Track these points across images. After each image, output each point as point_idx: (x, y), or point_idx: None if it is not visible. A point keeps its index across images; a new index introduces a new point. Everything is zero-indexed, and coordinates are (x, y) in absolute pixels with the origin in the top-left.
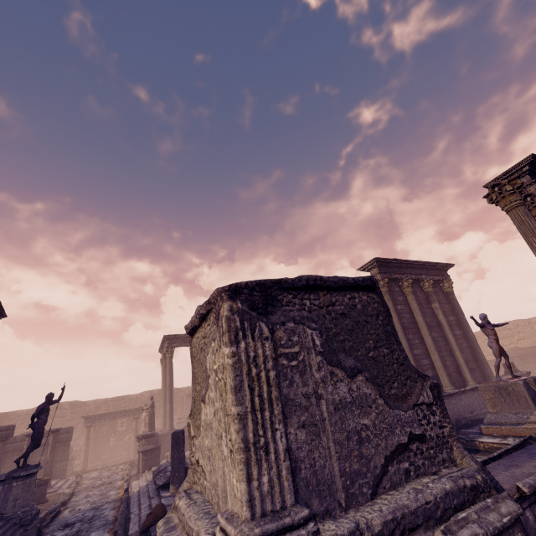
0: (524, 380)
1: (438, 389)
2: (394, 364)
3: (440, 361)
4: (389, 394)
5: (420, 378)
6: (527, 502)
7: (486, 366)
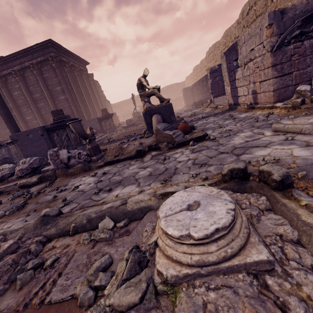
0: None
1: None
2: None
3: (39, 121)
4: None
5: None
6: None
7: (76, 116)
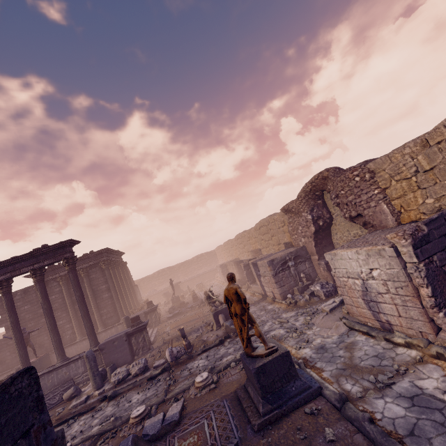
0: (19, 367)
1: None
2: None
3: (75, 324)
4: None
5: None
6: None
7: (119, 313)
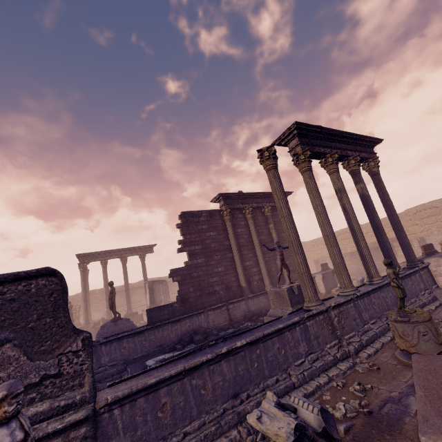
0: (289, 287)
1: (89, 340)
2: (53, 328)
3: (265, 268)
4: (38, 351)
5: (75, 334)
6: (118, 404)
7: None
